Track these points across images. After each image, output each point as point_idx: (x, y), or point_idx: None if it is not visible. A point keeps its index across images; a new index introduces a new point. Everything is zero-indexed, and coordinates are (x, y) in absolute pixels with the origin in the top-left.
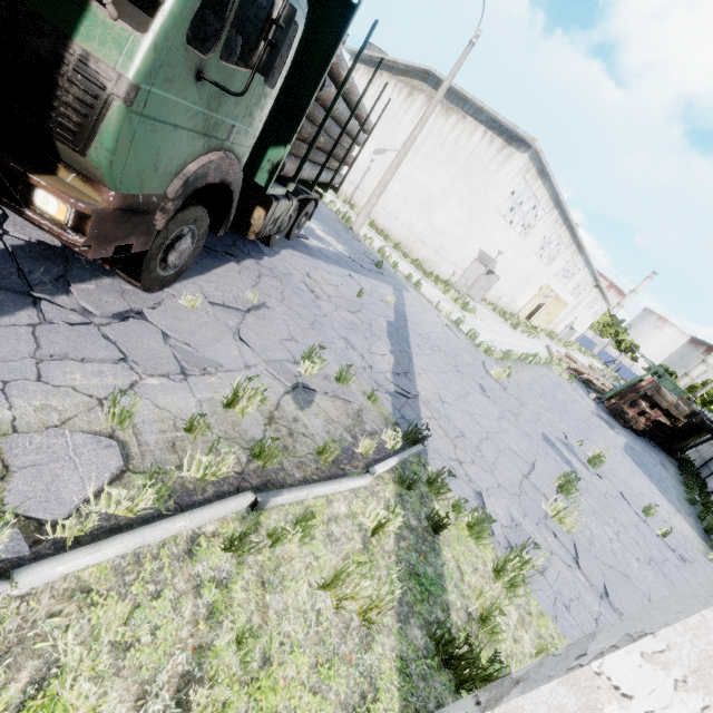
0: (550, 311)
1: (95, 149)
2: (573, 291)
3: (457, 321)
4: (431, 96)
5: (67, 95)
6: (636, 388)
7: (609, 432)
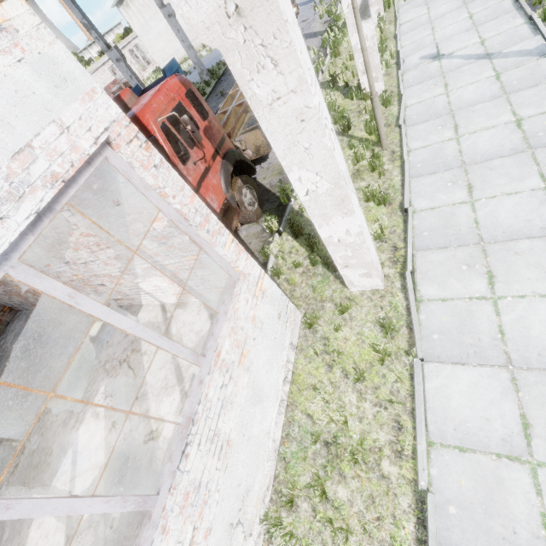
0: None
1: None
2: None
3: None
4: None
5: None
6: None
7: None
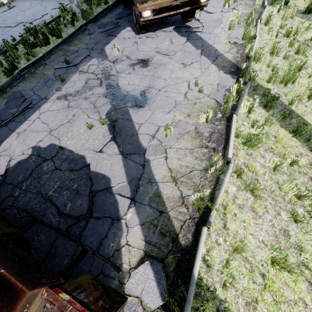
0: None
1: None
2: None
3: None
4: None
5: None
6: None
7: None
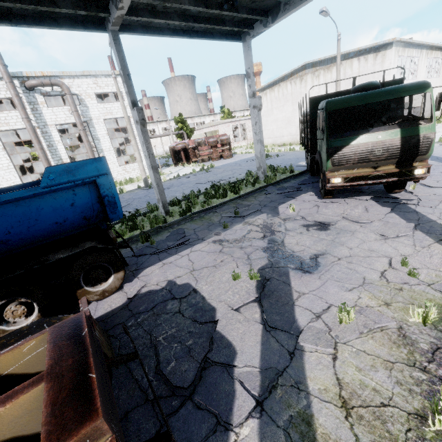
0: None
1: (430, 151)
2: None
3: (439, 140)
4: (313, 71)
5: (422, 145)
6: None
7: None
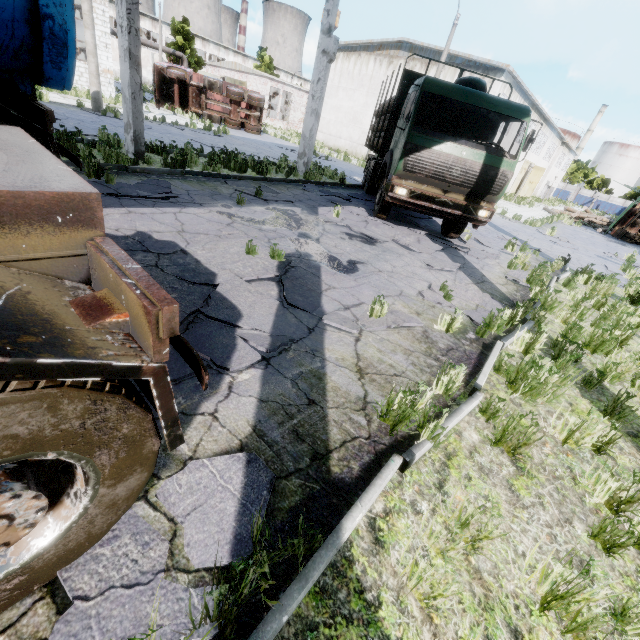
0: (532, 180)
1: (501, 194)
2: (543, 156)
3: (502, 213)
4: (409, 58)
5: (497, 183)
6: (632, 212)
7: (625, 248)
